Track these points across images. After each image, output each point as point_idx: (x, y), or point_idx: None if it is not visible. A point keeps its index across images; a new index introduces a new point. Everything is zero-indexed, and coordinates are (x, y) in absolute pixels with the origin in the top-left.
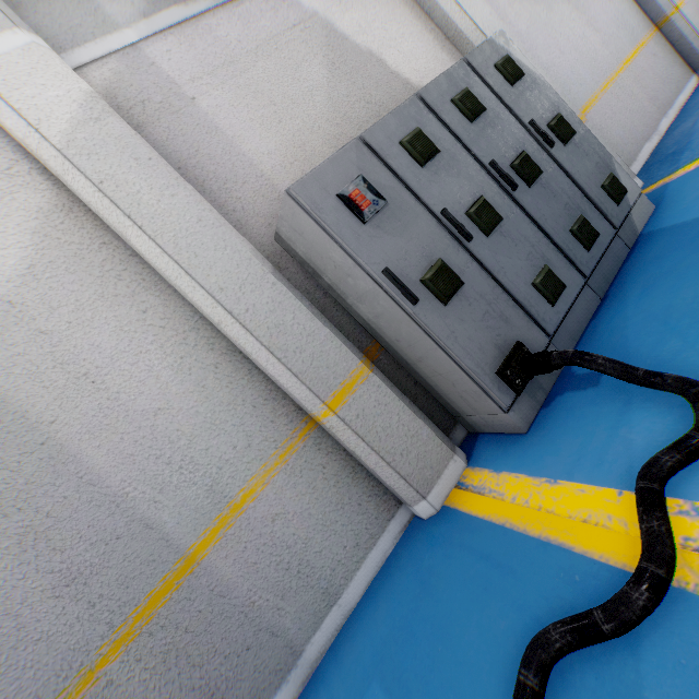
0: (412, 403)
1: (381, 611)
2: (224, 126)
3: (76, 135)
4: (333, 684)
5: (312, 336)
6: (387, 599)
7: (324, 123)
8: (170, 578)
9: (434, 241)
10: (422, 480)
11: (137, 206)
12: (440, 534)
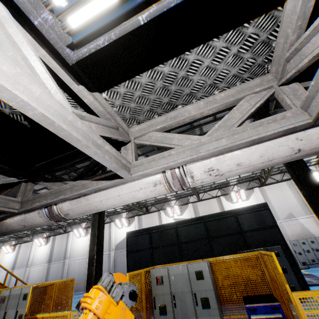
0: None
1: None
2: (286, 230)
3: None
4: None
5: None
6: None
7: (297, 233)
8: None
9: (300, 250)
10: None
11: None
12: None
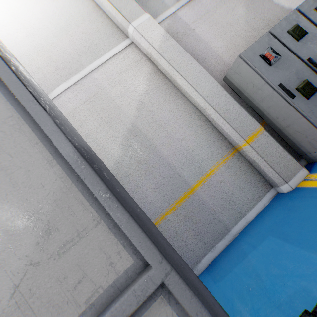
0: (281, 145)
1: (267, 219)
2: (204, 38)
3: (162, 46)
4: (246, 239)
5: (240, 115)
6: (269, 216)
7: (243, 32)
8: (186, 194)
9: (302, 72)
10: (286, 175)
11: (180, 68)
12: (296, 195)
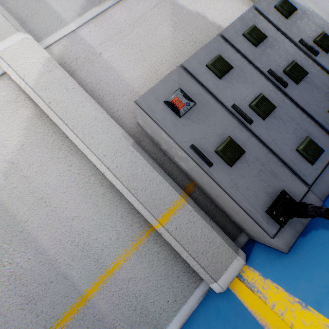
0: (211, 220)
1: None
2: (115, 66)
3: (40, 80)
4: None
5: (152, 181)
6: None
7: (169, 58)
8: (74, 306)
9: (225, 125)
10: (214, 270)
11: (65, 114)
12: (223, 310)
